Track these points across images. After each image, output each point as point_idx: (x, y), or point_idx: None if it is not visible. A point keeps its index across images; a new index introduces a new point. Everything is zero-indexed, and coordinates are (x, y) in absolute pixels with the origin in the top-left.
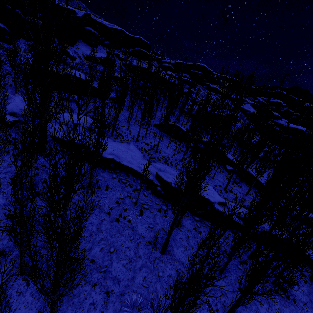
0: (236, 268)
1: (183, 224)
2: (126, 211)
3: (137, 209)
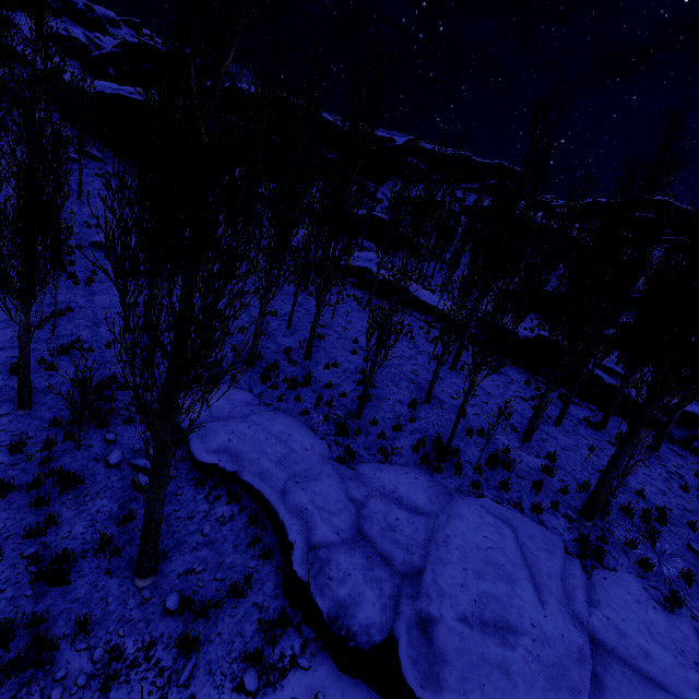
0: (603, 441)
1: (506, 373)
2: (411, 334)
3: (429, 338)
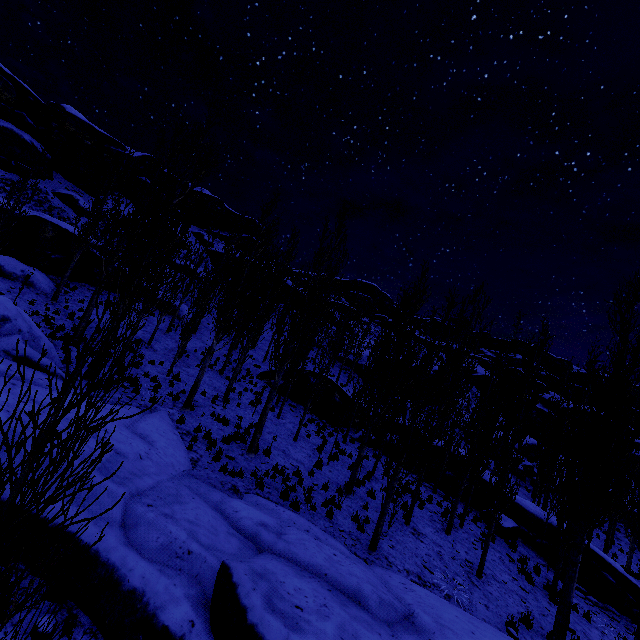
0: None
1: None
2: None
3: None
